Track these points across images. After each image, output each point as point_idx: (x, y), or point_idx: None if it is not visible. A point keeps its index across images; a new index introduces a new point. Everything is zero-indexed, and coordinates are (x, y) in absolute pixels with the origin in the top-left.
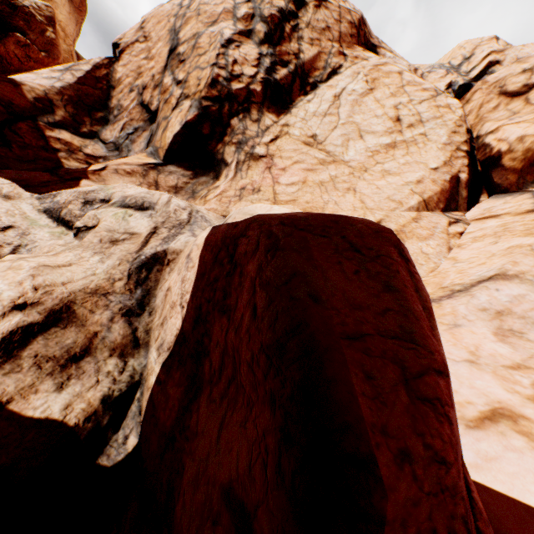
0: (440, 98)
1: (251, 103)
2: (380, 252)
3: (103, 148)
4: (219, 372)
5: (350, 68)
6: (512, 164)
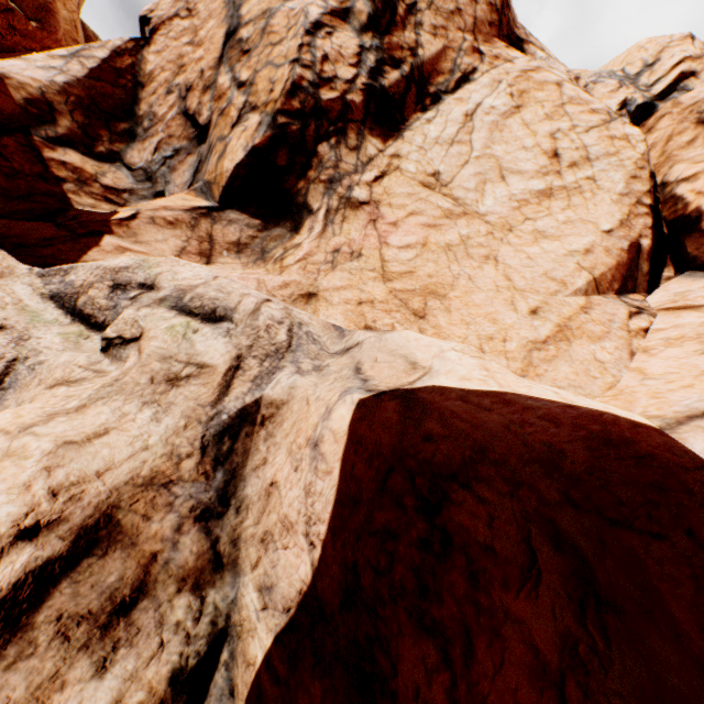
0: (616, 126)
1: (348, 121)
2: None
3: (129, 178)
4: None
5: (487, 72)
6: None
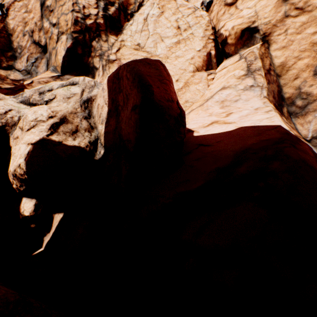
0: (197, 12)
1: (100, 31)
2: (155, 64)
3: (20, 75)
4: (124, 105)
5: (148, 1)
6: (231, 42)
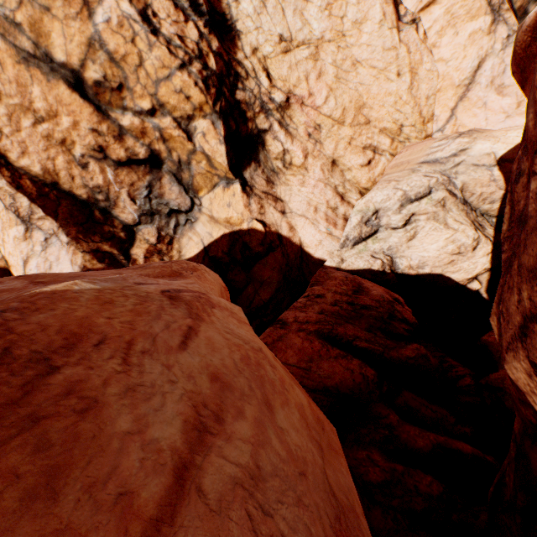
0: None
1: (230, 64)
2: None
3: (147, 227)
4: None
5: None
6: None
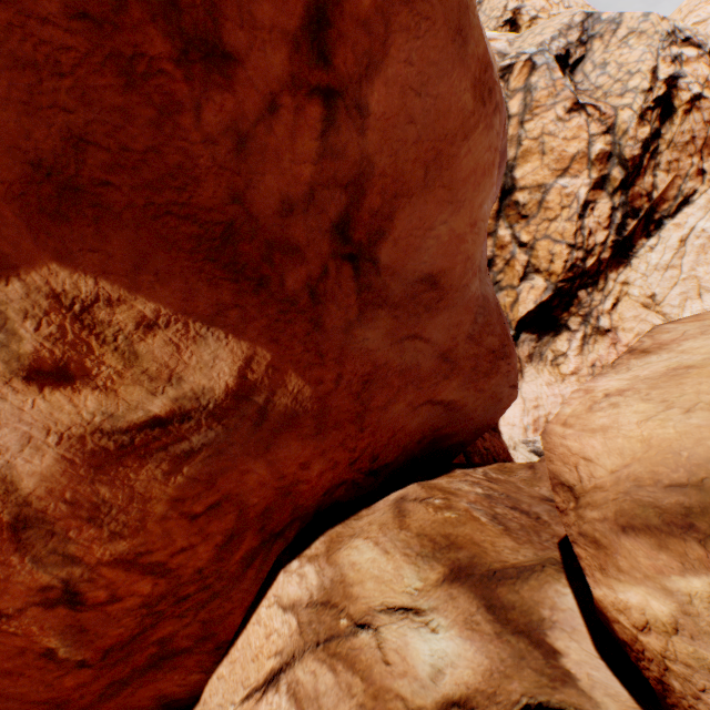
0: None
1: (599, 274)
2: None
3: None
4: None
5: (704, 193)
6: None
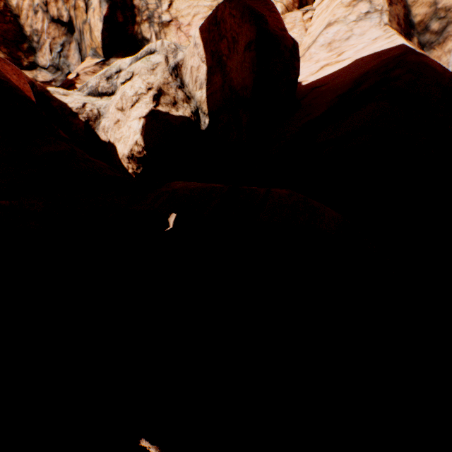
0: None
1: None
2: None
3: (48, 74)
4: (229, 52)
5: None
6: None
